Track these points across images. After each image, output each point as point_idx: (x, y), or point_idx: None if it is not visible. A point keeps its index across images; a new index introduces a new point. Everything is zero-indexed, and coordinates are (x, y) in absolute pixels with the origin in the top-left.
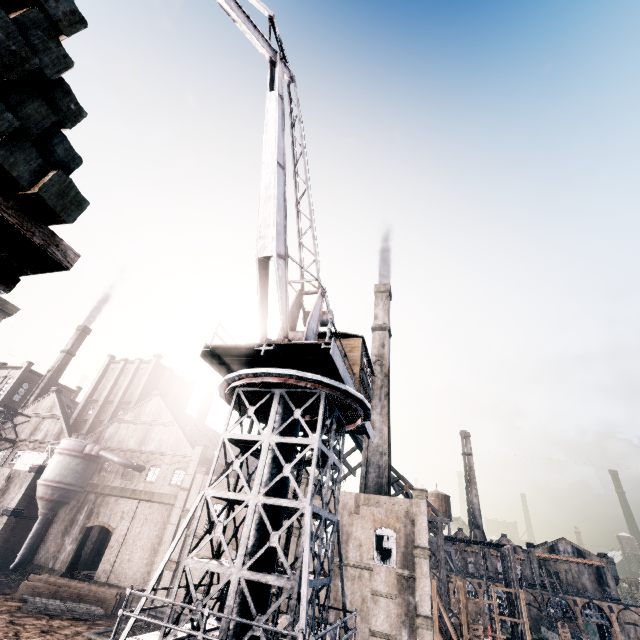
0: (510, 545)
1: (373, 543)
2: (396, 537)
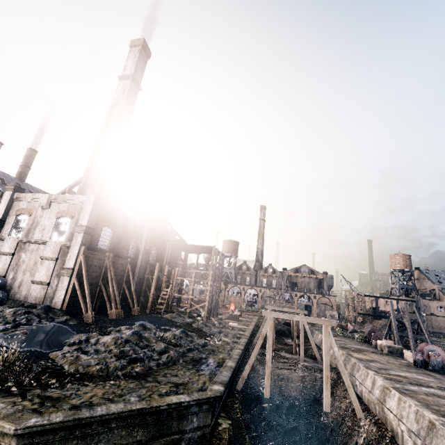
0: (213, 247)
1: (53, 227)
2: (70, 222)
